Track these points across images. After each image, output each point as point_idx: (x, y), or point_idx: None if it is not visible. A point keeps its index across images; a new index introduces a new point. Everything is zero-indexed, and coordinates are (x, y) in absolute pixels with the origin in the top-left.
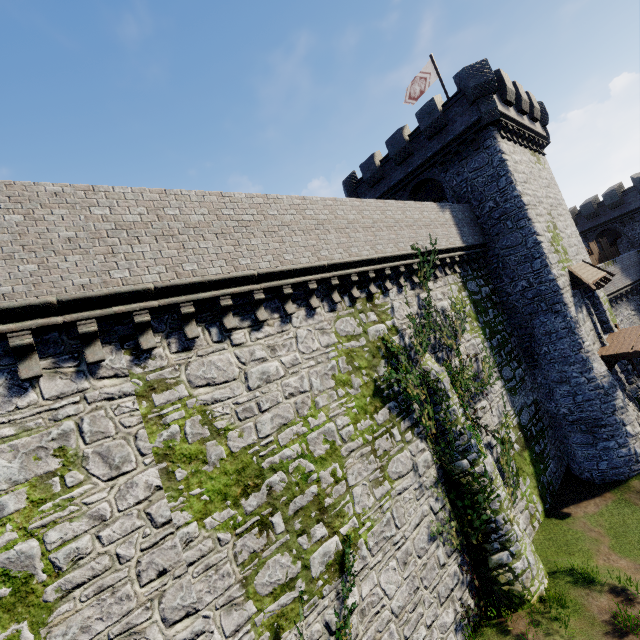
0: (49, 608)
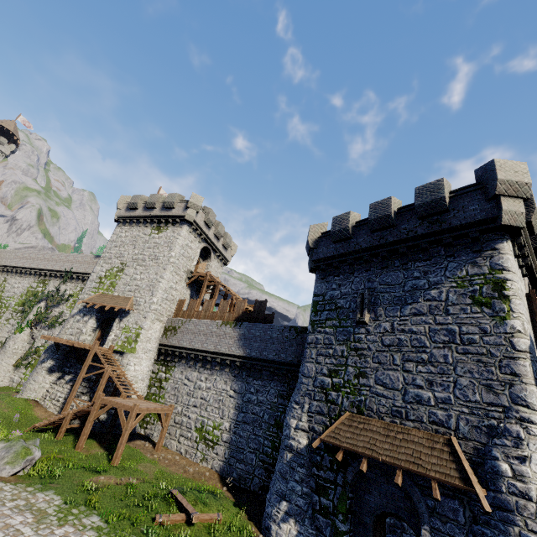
0: None
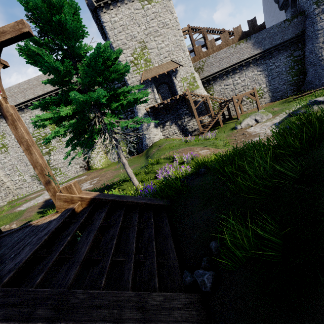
0: (7, 148)
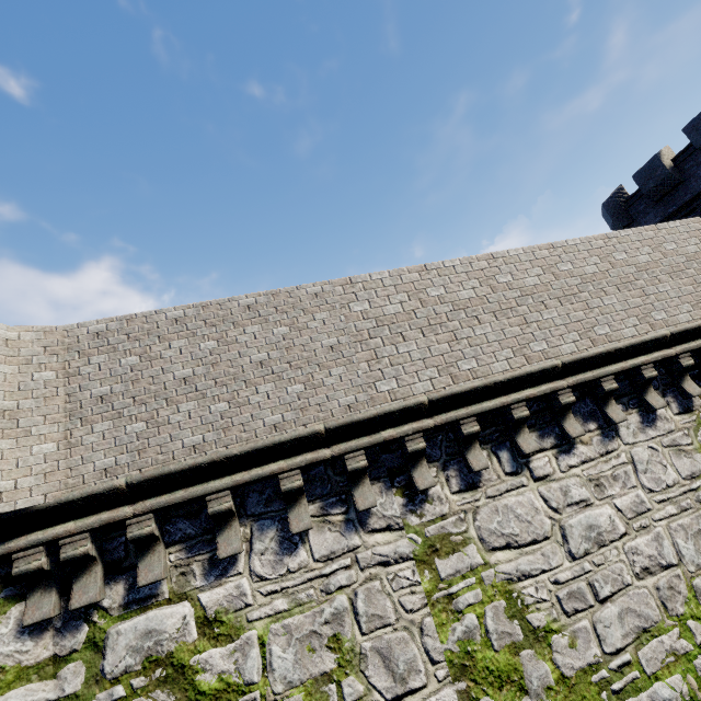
0: None
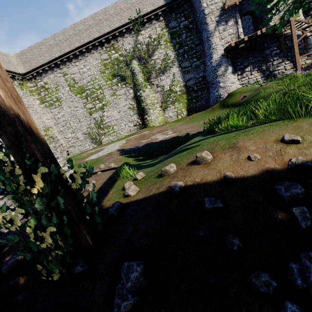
0: (61, 102)
